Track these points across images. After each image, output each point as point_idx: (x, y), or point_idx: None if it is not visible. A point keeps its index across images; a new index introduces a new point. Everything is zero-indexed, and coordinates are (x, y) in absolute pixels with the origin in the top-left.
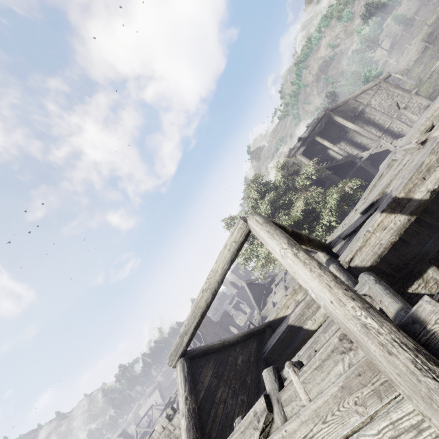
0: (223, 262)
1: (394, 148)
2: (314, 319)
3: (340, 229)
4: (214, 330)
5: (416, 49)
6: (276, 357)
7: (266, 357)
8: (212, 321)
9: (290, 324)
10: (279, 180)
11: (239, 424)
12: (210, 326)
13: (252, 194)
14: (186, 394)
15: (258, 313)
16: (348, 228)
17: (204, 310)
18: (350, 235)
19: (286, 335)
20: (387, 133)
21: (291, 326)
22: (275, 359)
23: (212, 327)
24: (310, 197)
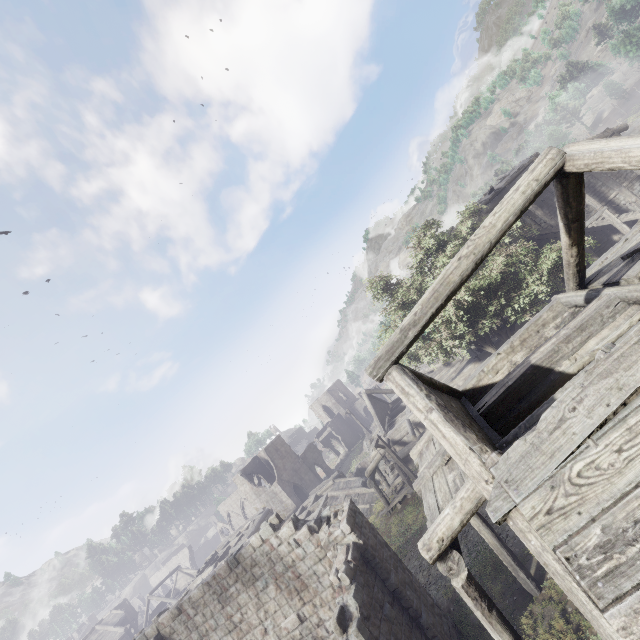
0: (508, 211)
1: (622, 224)
2: (574, 358)
3: (598, 265)
4: (294, 465)
5: (638, 124)
6: (502, 413)
7: (486, 411)
8: (292, 452)
9: (535, 363)
10: (465, 231)
11: (623, 340)
12: (290, 460)
13: (425, 242)
14: (424, 392)
15: (383, 434)
16: (616, 258)
17: (454, 288)
18: (630, 259)
19: (525, 379)
20: (611, 206)
21: (535, 367)
22: (500, 415)
23: (291, 461)
24: (515, 255)
